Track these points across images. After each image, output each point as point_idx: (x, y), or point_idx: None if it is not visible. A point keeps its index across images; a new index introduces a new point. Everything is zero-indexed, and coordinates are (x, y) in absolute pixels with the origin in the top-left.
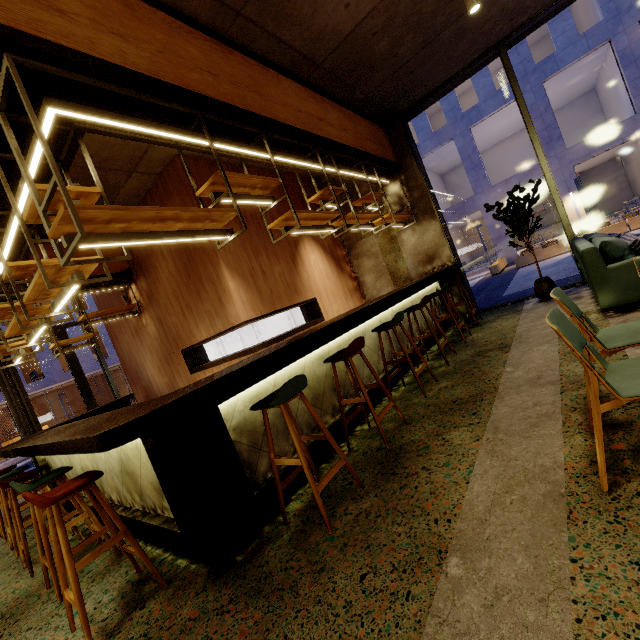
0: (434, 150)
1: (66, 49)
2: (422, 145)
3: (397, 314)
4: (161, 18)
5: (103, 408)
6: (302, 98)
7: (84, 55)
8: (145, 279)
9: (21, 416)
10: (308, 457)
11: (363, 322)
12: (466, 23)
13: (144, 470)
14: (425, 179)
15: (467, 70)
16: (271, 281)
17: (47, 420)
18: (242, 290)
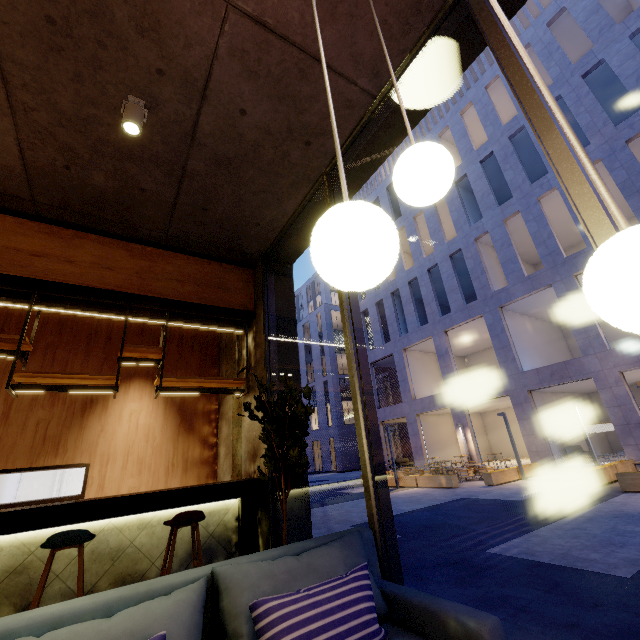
0: (527, 295)
1: None
2: (512, 288)
3: None
4: None
5: None
6: (14, 233)
7: None
8: None
9: None
10: None
11: None
12: (218, 151)
13: None
14: (266, 336)
15: (307, 207)
16: (12, 428)
17: None
18: None
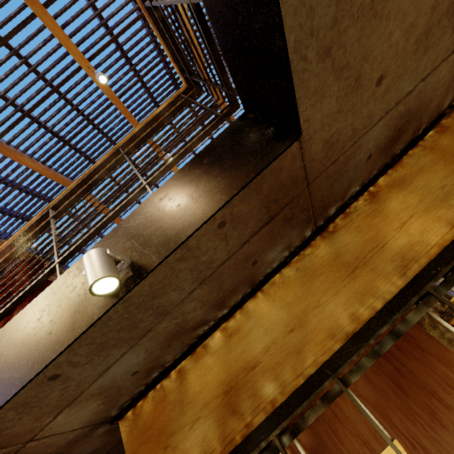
0: None
1: None
2: None
3: None
4: None
5: None
6: None
7: None
8: None
9: None
10: None
11: None
12: None
13: None
14: None
15: None
16: None
17: None
18: None
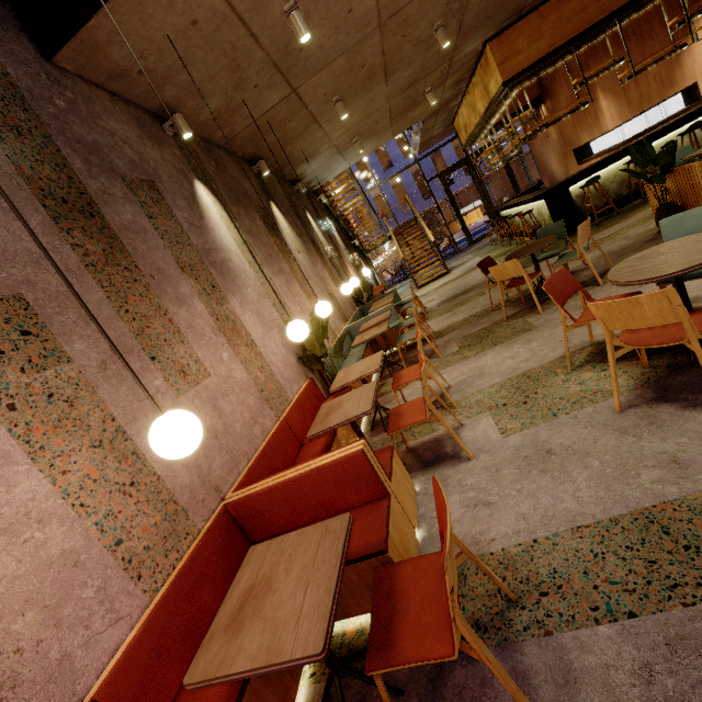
0: None
1: (521, 72)
2: None
3: (692, 125)
4: (555, 2)
5: (526, 192)
6: None
7: (526, 69)
8: (550, 101)
9: (484, 199)
10: (603, 205)
11: (683, 126)
12: None
13: (545, 212)
14: None
15: None
16: (642, 86)
17: (478, 204)
18: (612, 106)
